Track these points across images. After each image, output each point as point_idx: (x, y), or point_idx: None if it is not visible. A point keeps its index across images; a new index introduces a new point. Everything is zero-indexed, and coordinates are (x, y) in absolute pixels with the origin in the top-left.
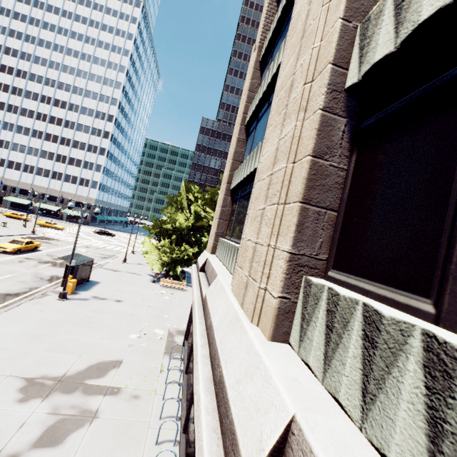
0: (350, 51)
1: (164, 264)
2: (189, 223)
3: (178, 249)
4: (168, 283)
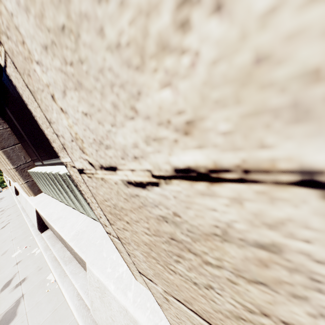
0: None
1: None
2: None
3: None
4: (5, 189)
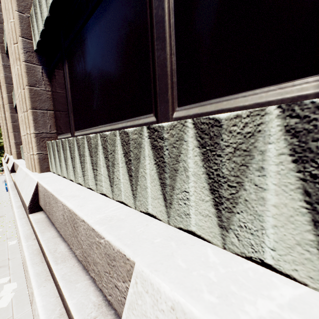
0: None
1: None
2: None
3: None
4: None
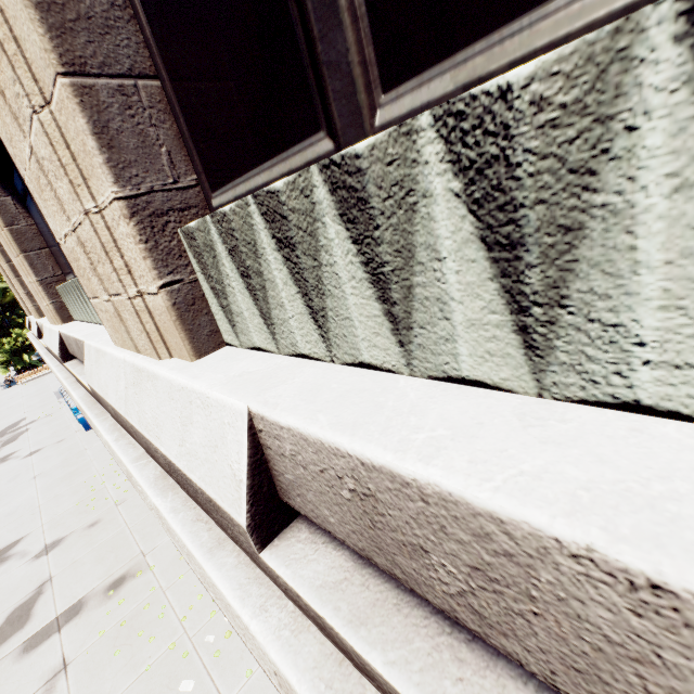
0: None
1: (5, 364)
2: None
3: (8, 339)
4: (29, 376)
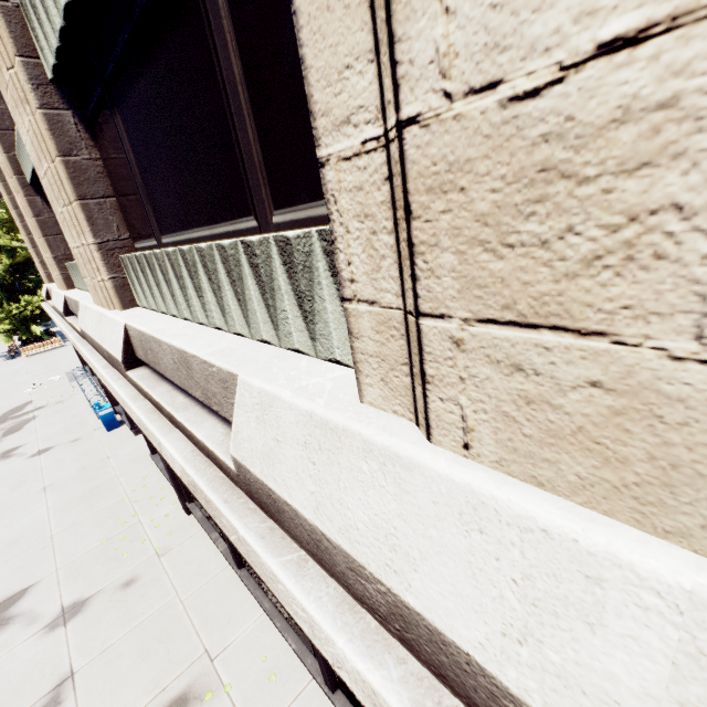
0: (20, 167)
1: (11, 333)
2: (5, 265)
3: (17, 305)
4: (36, 348)
